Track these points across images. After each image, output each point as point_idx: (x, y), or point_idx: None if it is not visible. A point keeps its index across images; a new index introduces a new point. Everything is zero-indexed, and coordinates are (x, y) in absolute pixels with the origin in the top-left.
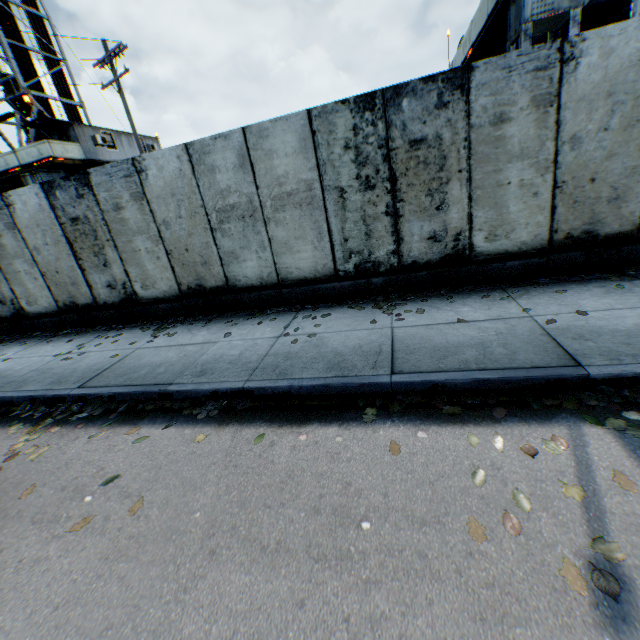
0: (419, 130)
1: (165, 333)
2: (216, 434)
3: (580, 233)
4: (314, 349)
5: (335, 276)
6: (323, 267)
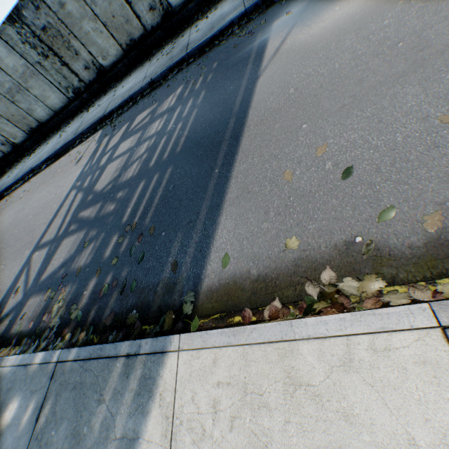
0: (40, 24)
1: (33, 153)
2: (44, 172)
3: (130, 42)
4: (65, 137)
5: (71, 101)
6: (64, 99)
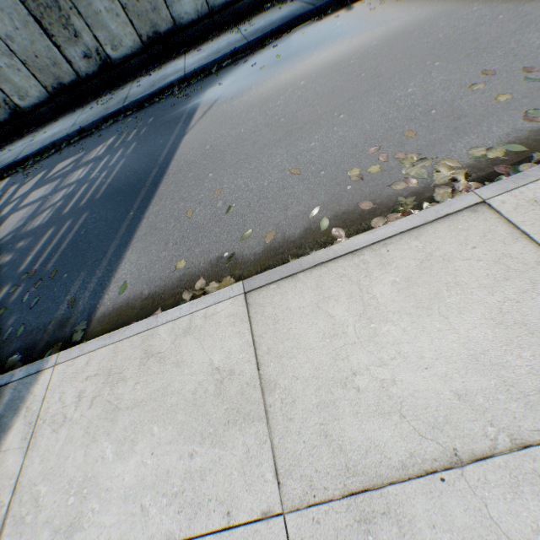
0: None
1: None
2: None
3: (58, 86)
4: None
5: None
6: None
